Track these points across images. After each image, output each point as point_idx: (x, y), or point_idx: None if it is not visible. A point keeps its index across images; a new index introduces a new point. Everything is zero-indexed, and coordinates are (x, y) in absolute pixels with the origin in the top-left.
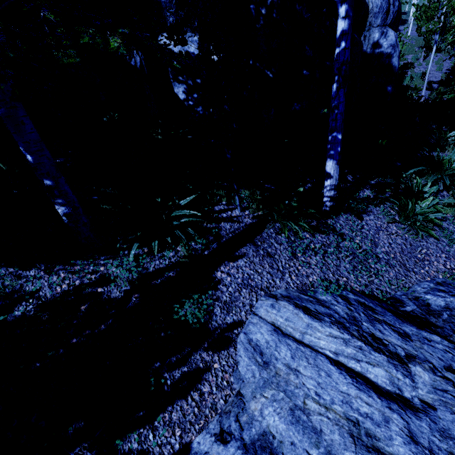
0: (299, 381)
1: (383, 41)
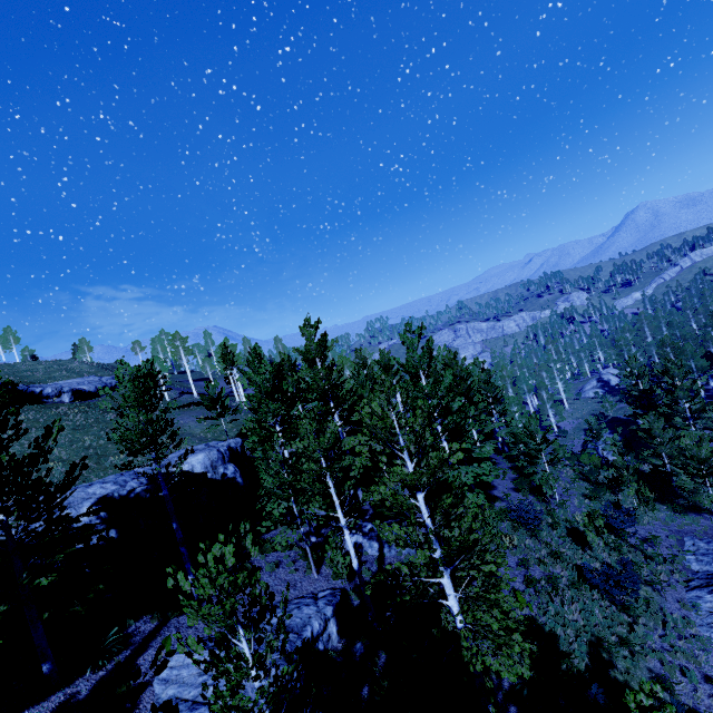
0: (181, 675)
1: (227, 472)
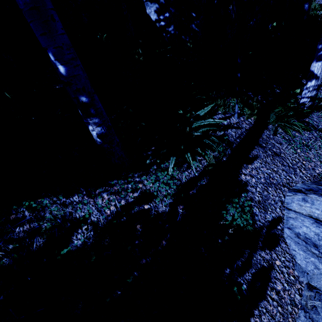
0: None
1: None
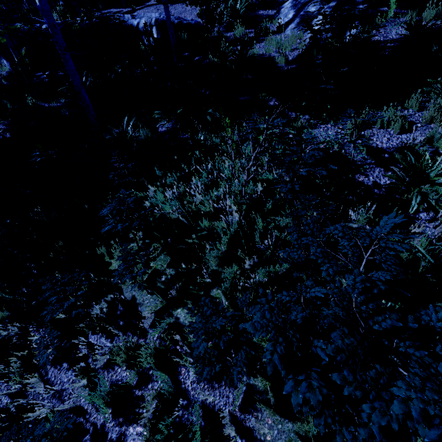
0: None
1: None
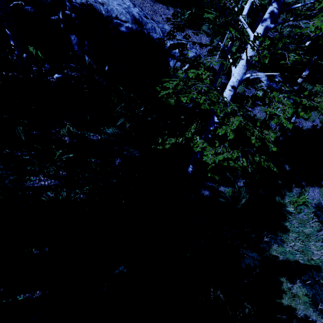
0: None
1: None
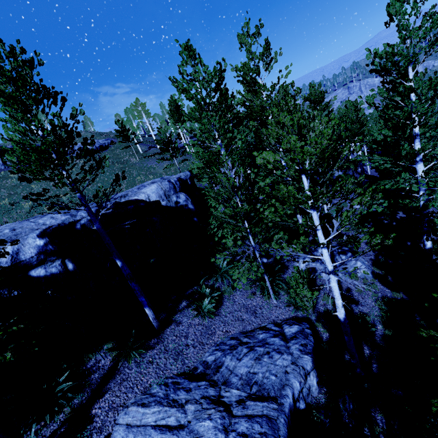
0: None
1: (179, 200)
